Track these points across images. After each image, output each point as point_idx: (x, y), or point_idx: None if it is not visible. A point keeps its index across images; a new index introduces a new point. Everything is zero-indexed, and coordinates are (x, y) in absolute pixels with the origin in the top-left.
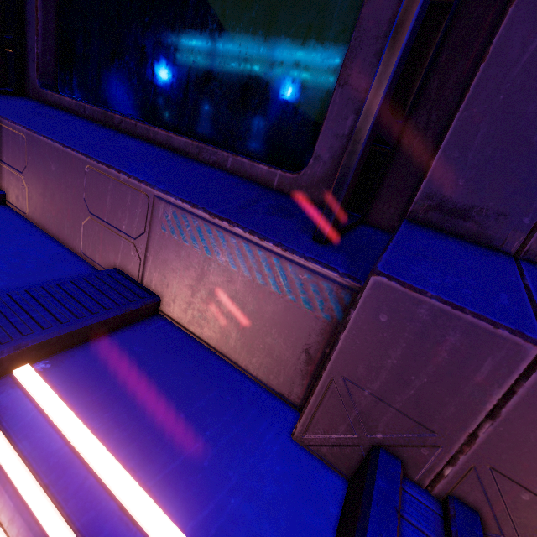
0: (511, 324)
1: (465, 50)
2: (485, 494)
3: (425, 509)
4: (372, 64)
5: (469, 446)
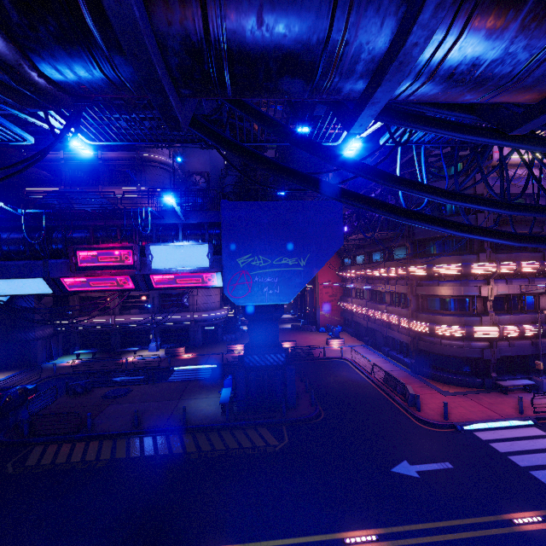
0: None
1: None
2: None
3: None
4: None
5: None
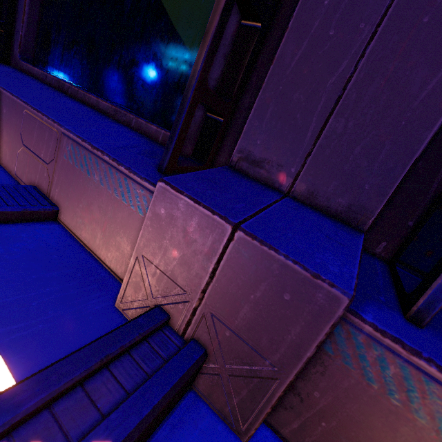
0: (225, 214)
1: (271, 58)
2: (209, 334)
3: (171, 344)
4: (221, 62)
5: (202, 300)
